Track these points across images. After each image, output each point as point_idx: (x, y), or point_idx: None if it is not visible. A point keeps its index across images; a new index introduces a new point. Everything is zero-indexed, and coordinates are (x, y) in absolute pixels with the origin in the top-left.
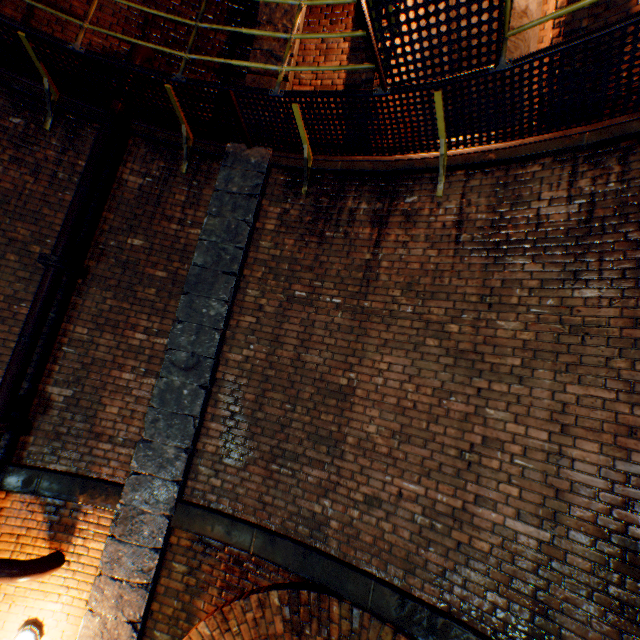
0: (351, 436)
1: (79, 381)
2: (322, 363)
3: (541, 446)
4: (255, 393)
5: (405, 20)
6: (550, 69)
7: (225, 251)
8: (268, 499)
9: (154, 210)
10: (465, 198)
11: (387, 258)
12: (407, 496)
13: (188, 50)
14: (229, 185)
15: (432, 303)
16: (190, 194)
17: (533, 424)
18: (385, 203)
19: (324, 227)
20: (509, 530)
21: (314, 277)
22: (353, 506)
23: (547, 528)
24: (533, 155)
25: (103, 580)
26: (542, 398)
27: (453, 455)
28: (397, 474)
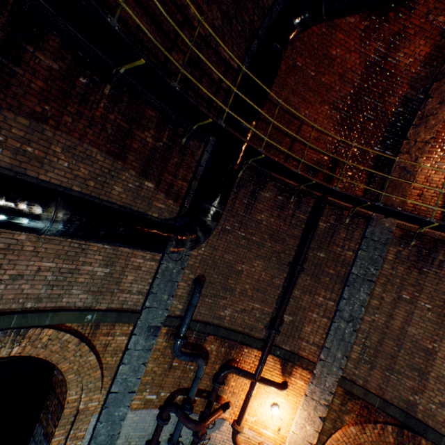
0: (432, 372)
1: (294, 314)
2: (416, 334)
3: None
4: (377, 337)
5: None
6: None
7: (368, 269)
8: (382, 386)
9: (329, 240)
10: None
11: None
12: None
13: (384, 190)
14: (372, 235)
15: None
16: (347, 233)
17: None
18: None
19: (422, 265)
20: None
21: (414, 290)
22: (431, 403)
23: None
24: None
25: (308, 398)
26: None
27: None
28: None
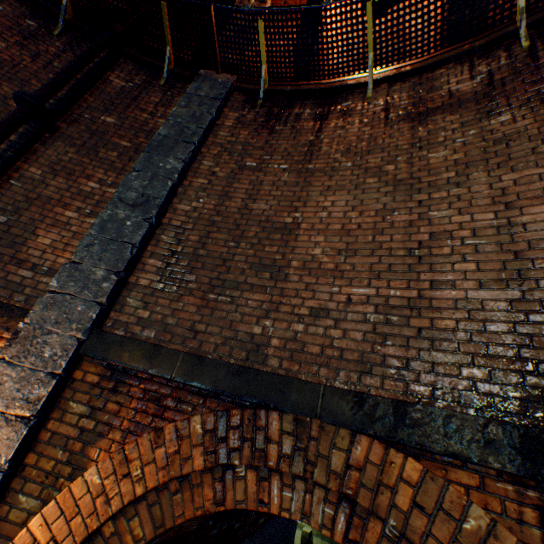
0: (296, 261)
1: (17, 211)
2: (268, 209)
3: (489, 224)
4: (199, 235)
5: None
6: None
7: (188, 128)
8: (201, 327)
9: (130, 103)
10: (389, 96)
11: (328, 137)
12: (357, 300)
13: None
14: (198, 91)
15: (369, 157)
16: (164, 99)
17: (477, 211)
18: (325, 108)
19: (274, 124)
20: (473, 301)
21: (264, 154)
22: (297, 321)
23: (514, 287)
24: (439, 62)
25: None
26: (481, 191)
27: (402, 255)
28: (345, 284)
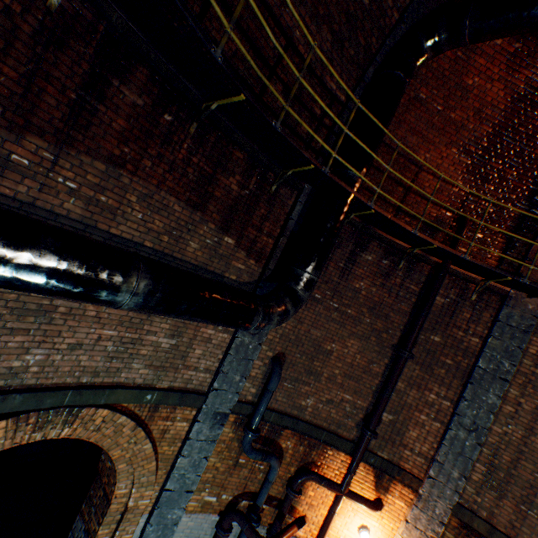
0: None
1: (396, 412)
2: None
3: None
4: (510, 456)
5: None
6: None
7: (502, 364)
8: (515, 523)
9: (448, 320)
10: None
11: None
12: None
13: (533, 263)
14: (508, 319)
15: None
16: (472, 313)
17: None
18: None
19: None
20: None
21: None
22: None
23: None
24: None
25: (409, 525)
26: None
27: None
28: None
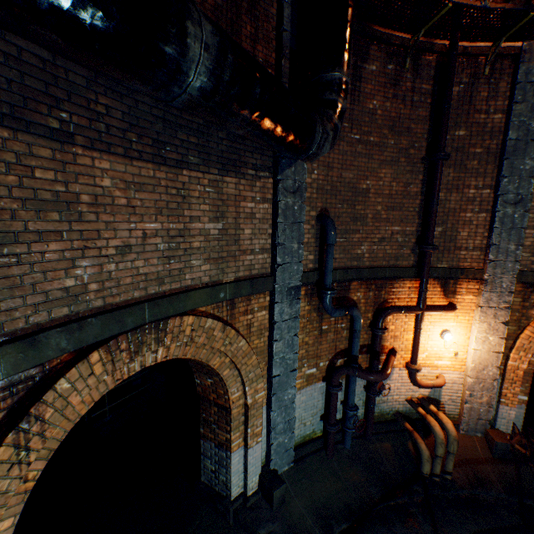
0: None
1: (443, 223)
2: None
3: None
4: None
5: None
6: None
7: (530, 126)
8: None
9: (467, 108)
10: None
11: None
12: None
13: None
14: (528, 77)
15: None
16: (489, 90)
17: None
18: None
19: None
20: None
21: None
22: None
23: None
24: None
25: (484, 309)
26: None
27: None
28: None
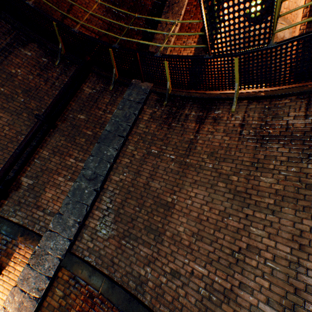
0: (168, 231)
1: (37, 177)
2: (159, 188)
3: (285, 256)
4: (121, 198)
5: (223, 20)
6: (297, 48)
7: (121, 125)
8: (116, 260)
9: (93, 104)
10: (246, 113)
11: (202, 138)
12: (196, 274)
13: (122, 35)
14: (130, 97)
15: (223, 163)
16: (111, 99)
17: (280, 241)
18: (204, 113)
19: (172, 121)
20: (261, 311)
21: (163, 144)
22: (163, 274)
23: None
24: (285, 94)
25: (16, 290)
26: (287, 225)
27: (227, 253)
28: (192, 259)
